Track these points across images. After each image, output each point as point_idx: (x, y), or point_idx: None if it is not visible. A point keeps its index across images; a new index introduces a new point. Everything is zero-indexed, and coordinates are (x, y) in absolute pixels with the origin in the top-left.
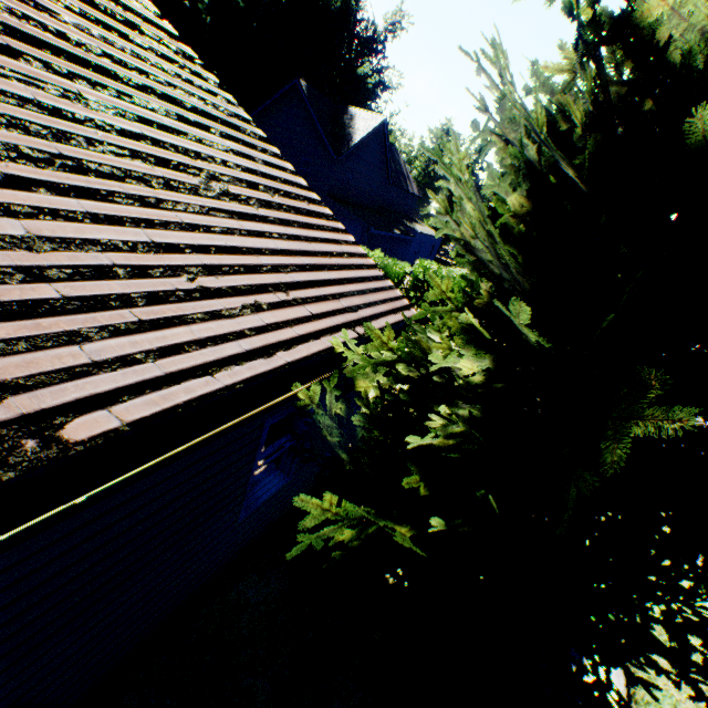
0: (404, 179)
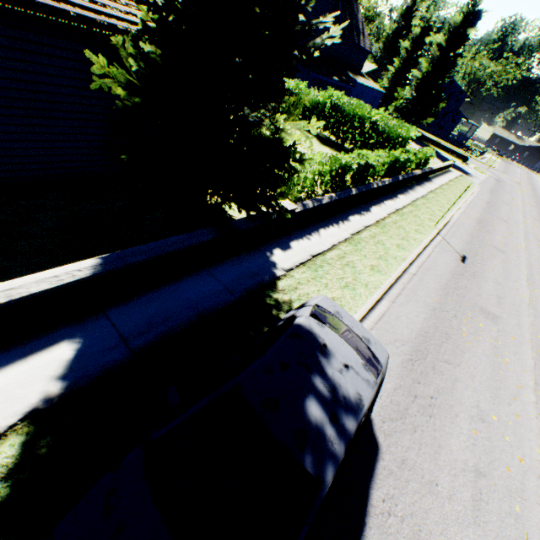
0: (357, 34)
